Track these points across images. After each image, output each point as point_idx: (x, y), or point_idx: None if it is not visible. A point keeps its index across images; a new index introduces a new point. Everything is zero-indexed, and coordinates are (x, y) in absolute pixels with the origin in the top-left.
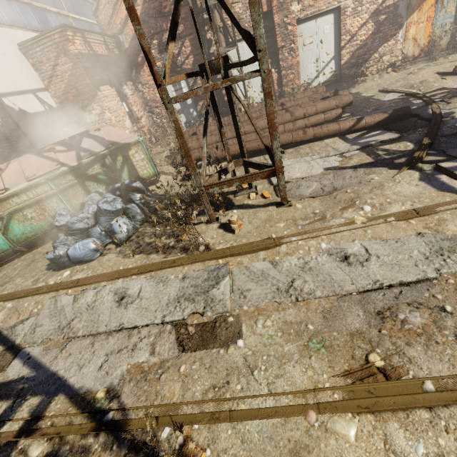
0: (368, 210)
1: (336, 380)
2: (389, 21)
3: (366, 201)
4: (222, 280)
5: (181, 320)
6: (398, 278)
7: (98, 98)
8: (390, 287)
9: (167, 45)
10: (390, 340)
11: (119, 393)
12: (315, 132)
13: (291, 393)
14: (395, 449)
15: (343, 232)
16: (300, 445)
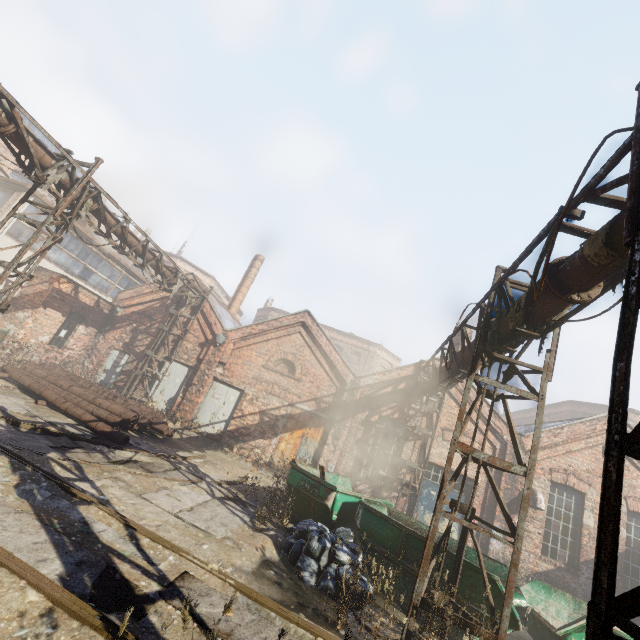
0: None
1: None
2: (270, 425)
3: None
4: None
5: None
6: None
7: (37, 310)
8: None
9: None
10: None
11: None
12: (69, 407)
13: None
14: None
15: None
16: None
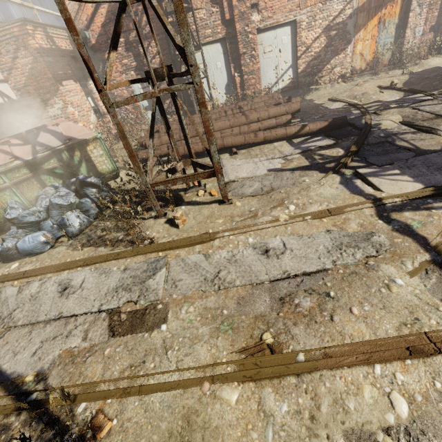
0: (293, 209)
1: (233, 356)
2: (339, 37)
3: (293, 201)
4: (159, 271)
5: (116, 308)
6: (303, 269)
7: (60, 93)
8: (296, 276)
9: (109, 54)
10: (283, 321)
11: (47, 376)
12: (265, 135)
13: (194, 368)
14: (266, 409)
15: (268, 228)
16: (192, 410)
